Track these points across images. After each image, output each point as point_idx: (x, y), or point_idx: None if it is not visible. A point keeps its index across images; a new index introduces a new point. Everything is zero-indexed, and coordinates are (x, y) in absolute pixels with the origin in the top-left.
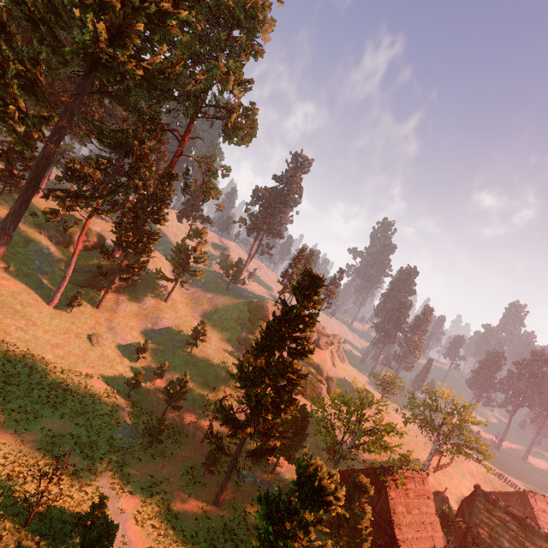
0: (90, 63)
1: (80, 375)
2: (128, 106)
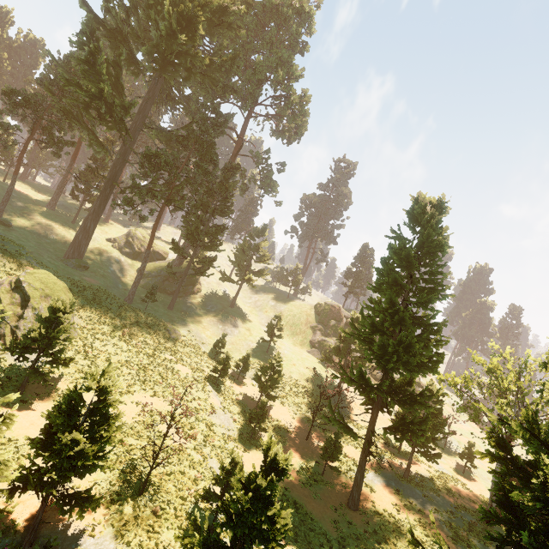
0: (161, 64)
1: (164, 360)
2: (189, 111)
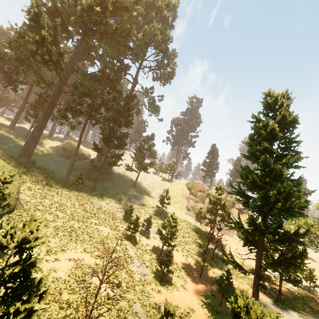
0: (83, 30)
1: (91, 223)
2: (102, 63)
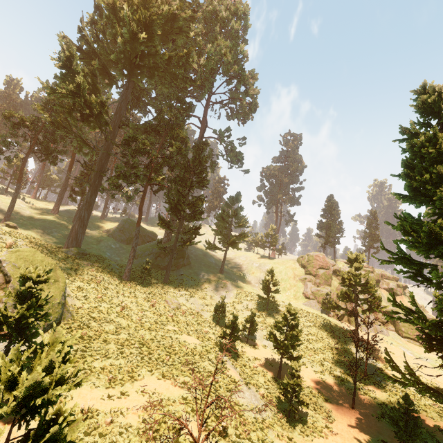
0: (128, 69)
1: (168, 332)
2: (158, 109)
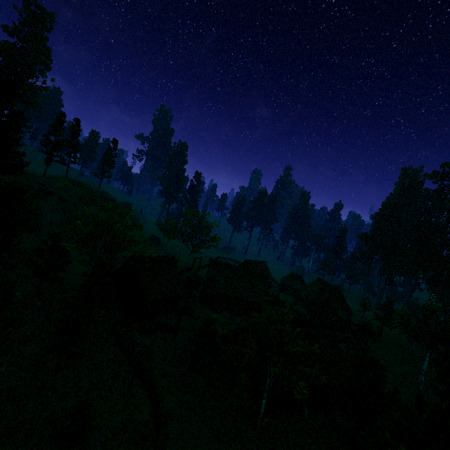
0: None
1: None
2: None
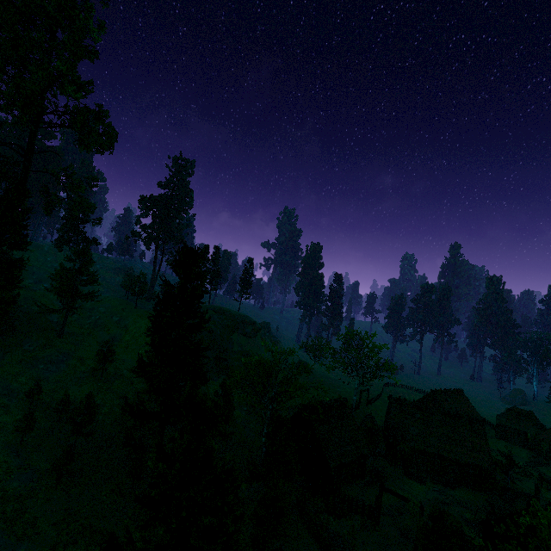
0: None
1: None
2: None
